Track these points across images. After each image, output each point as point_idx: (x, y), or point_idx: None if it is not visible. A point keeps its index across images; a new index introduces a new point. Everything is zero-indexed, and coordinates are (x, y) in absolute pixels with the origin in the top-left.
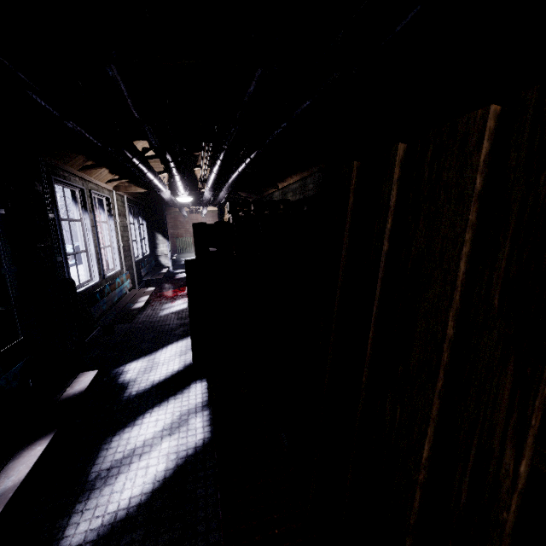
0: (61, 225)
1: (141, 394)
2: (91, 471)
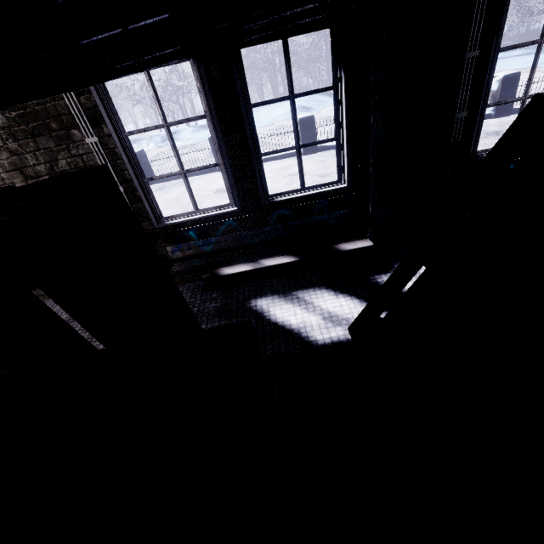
0: (496, 62)
1: (377, 285)
2: (298, 291)
